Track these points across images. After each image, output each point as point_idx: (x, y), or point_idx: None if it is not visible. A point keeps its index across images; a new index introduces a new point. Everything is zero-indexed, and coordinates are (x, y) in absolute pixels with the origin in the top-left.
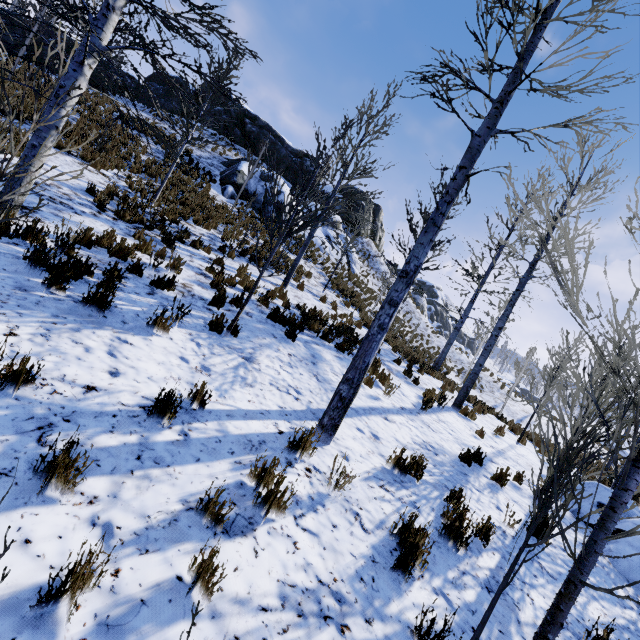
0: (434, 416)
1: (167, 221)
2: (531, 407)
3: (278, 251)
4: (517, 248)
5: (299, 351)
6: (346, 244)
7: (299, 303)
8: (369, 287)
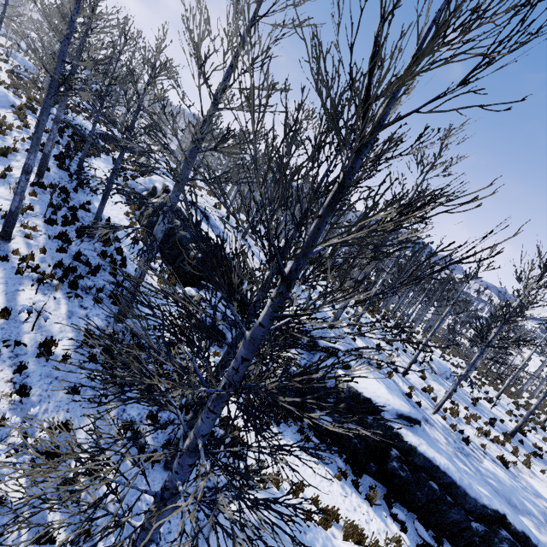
0: None
1: None
2: None
3: None
4: None
5: None
6: None
7: None
8: None
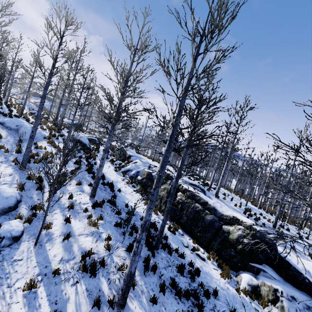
0: None
1: None
2: None
3: None
4: None
5: None
6: None
7: None
8: None
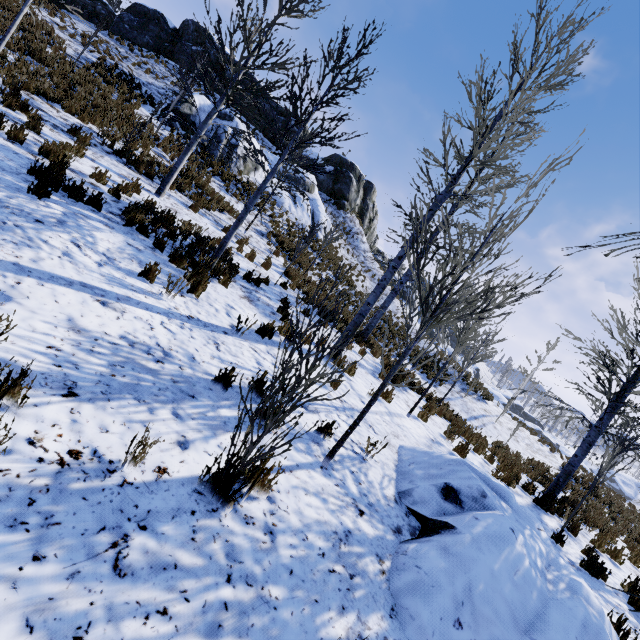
0: (262, 346)
1: (0, 84)
2: (499, 410)
3: (196, 177)
4: (471, 192)
5: (30, 206)
6: (315, 208)
7: (165, 212)
8: (332, 256)
